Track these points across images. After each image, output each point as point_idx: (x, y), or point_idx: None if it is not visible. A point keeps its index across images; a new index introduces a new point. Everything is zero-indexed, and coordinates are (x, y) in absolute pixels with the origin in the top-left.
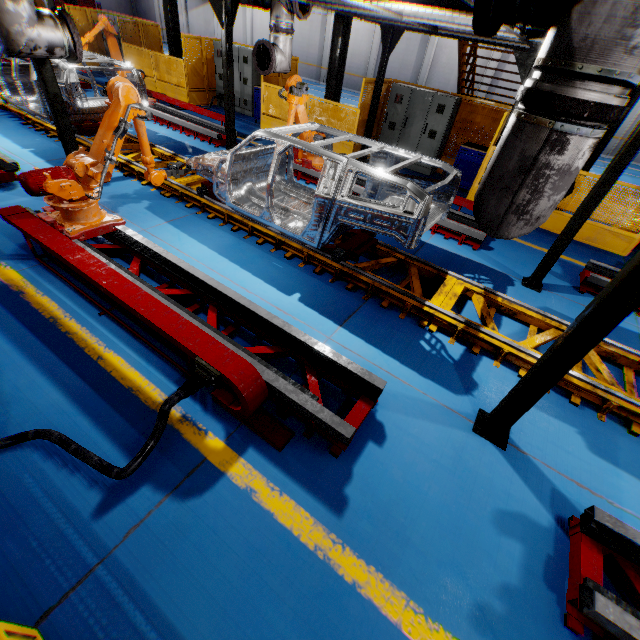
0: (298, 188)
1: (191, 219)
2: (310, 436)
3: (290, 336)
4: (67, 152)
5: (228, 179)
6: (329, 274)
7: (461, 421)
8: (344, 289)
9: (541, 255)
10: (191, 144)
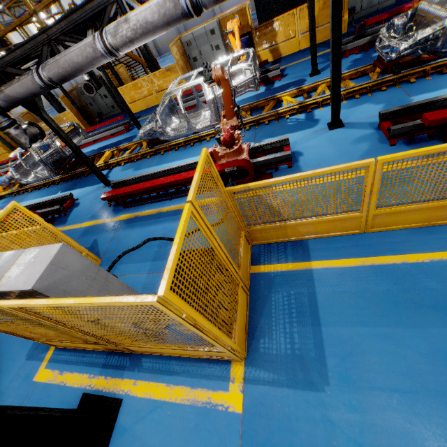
0: None
1: (24, 197)
2: (60, 217)
3: (50, 201)
4: None
5: (19, 175)
6: (71, 179)
7: (101, 188)
8: (75, 180)
9: None
10: None
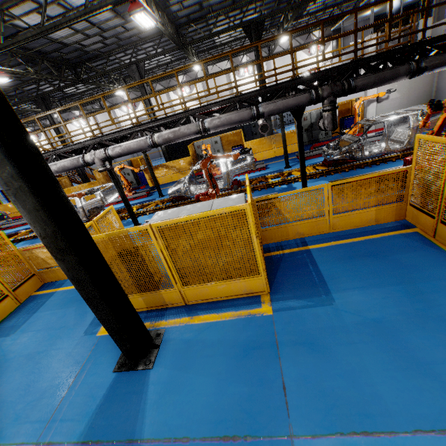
0: None
1: None
2: None
3: None
4: None
5: None
6: None
7: None
8: None
9: None
10: None
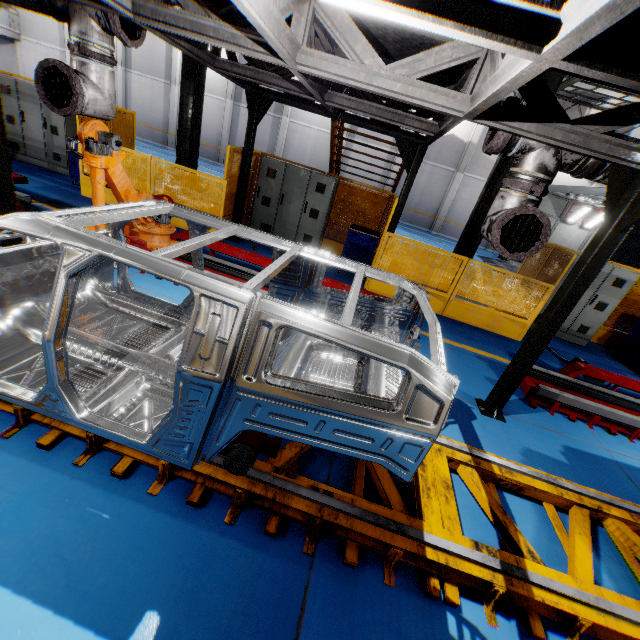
0: (141, 300)
1: None
2: None
3: None
4: None
5: None
6: (222, 495)
7: None
8: (261, 536)
9: (467, 355)
10: None
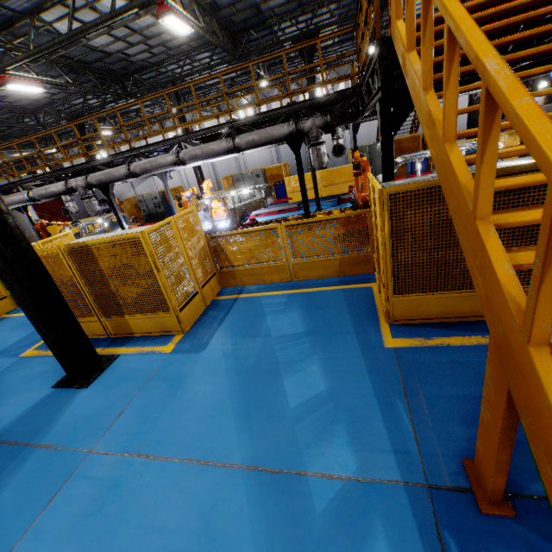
0: None
1: None
2: None
3: None
4: (308, 215)
5: None
6: None
7: None
8: None
9: None
10: (284, 216)
